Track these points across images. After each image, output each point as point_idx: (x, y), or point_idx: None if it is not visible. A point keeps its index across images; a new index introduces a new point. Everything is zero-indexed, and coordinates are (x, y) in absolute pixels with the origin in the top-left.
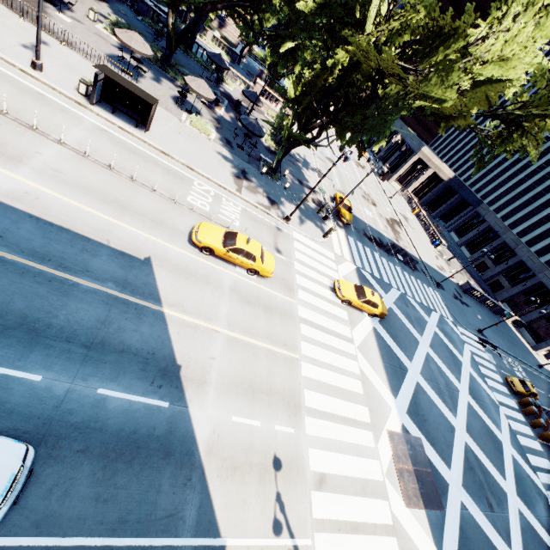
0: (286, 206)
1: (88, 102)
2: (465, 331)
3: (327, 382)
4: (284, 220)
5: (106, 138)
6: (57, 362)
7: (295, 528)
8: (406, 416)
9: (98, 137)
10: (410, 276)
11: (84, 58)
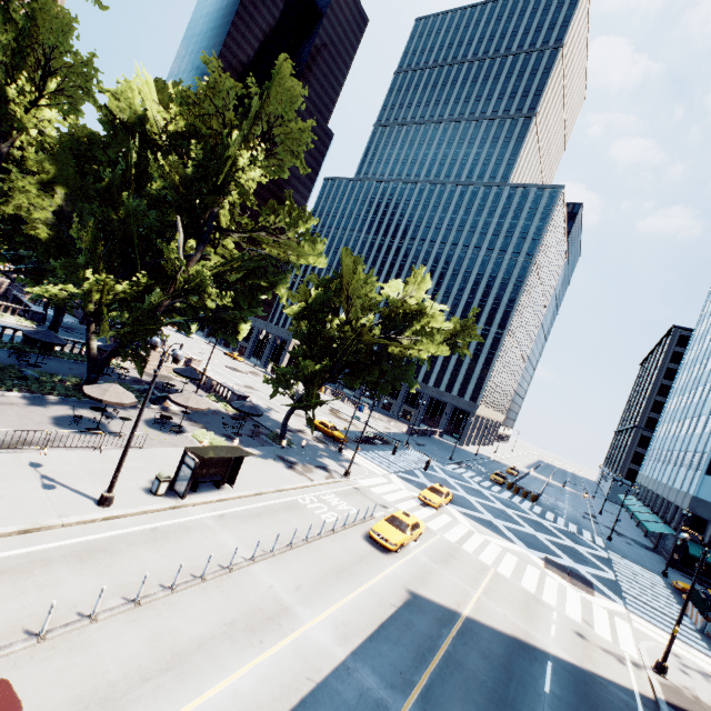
0: (327, 463)
1: (173, 498)
2: (450, 466)
3: (512, 569)
4: (346, 477)
5: (236, 522)
6: (527, 702)
7: (619, 654)
8: (530, 550)
9: (236, 528)
10: (398, 451)
11: (72, 449)
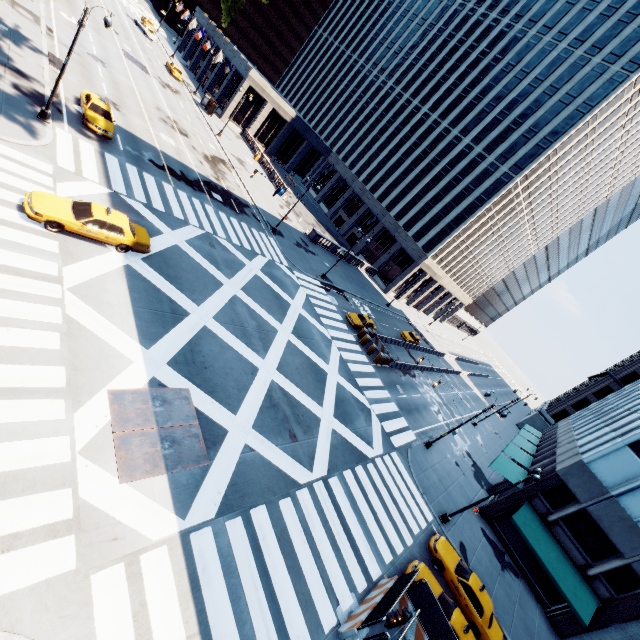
0: None
1: None
2: (304, 276)
3: None
4: None
5: None
6: None
7: None
8: (165, 367)
9: None
10: (230, 218)
11: None
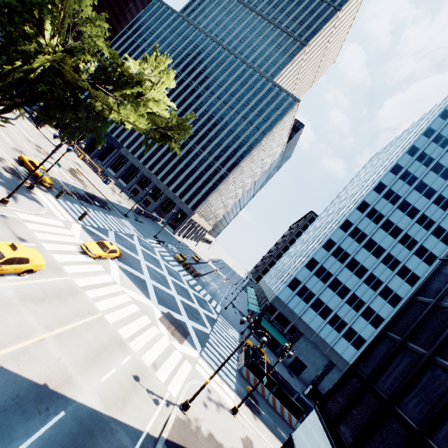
0: None
1: None
2: (150, 240)
3: (124, 317)
4: (1, 204)
5: None
6: None
7: (161, 394)
8: (159, 306)
9: None
10: (110, 216)
11: None
